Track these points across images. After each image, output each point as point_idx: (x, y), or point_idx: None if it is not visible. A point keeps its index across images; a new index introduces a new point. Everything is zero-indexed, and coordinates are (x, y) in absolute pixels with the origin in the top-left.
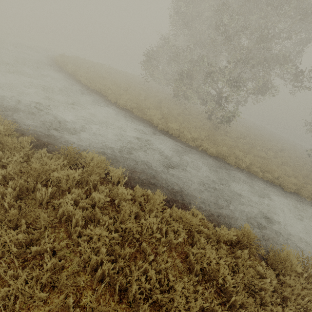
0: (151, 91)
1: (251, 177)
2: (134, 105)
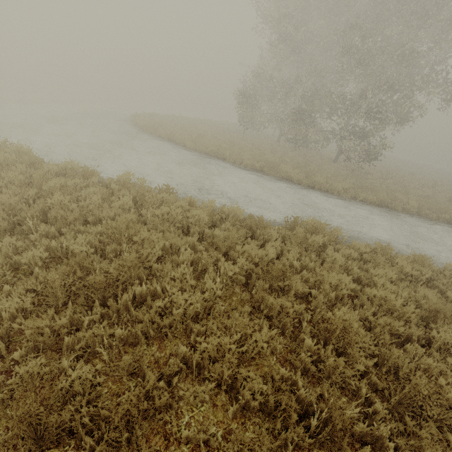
0: (250, 139)
1: (426, 221)
2: (262, 162)
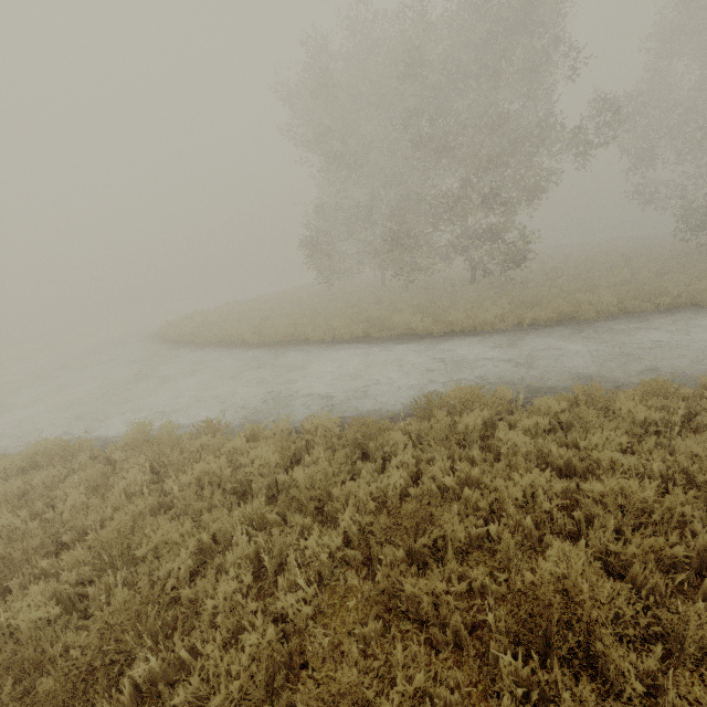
0: (343, 297)
1: (641, 318)
2: (364, 324)
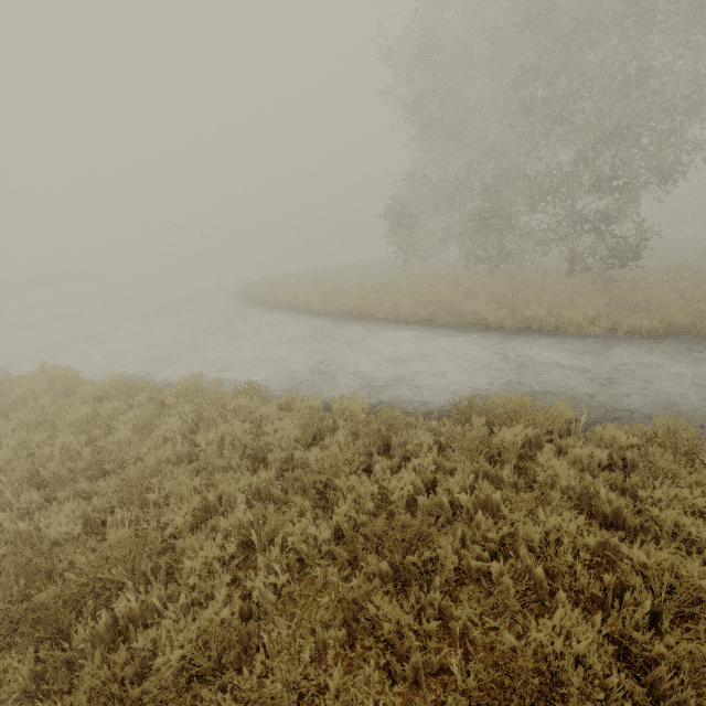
0: (420, 275)
1: None
2: (432, 307)
